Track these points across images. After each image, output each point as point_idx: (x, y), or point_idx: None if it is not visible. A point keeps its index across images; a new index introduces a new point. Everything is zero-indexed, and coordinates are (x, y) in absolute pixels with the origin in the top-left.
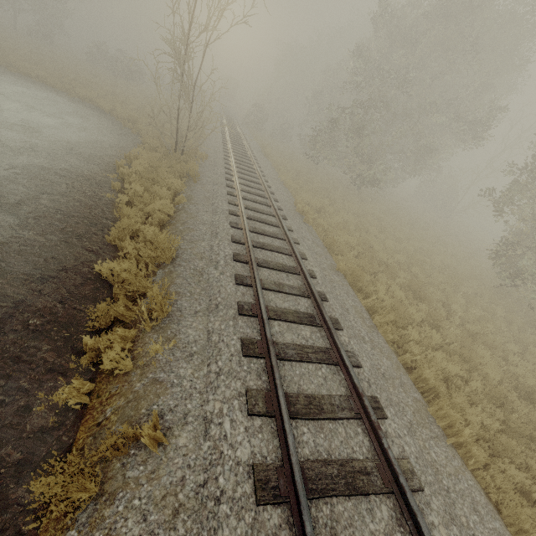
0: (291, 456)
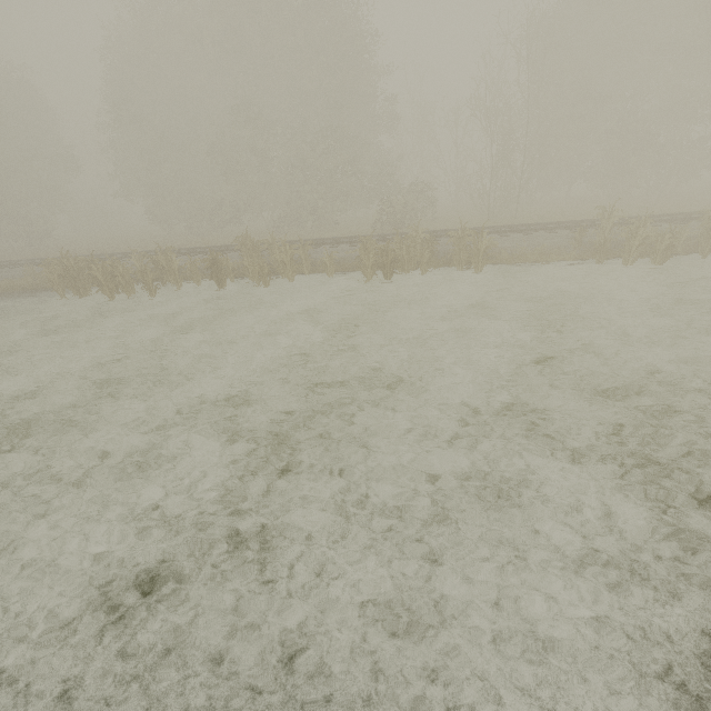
0: (127, 256)
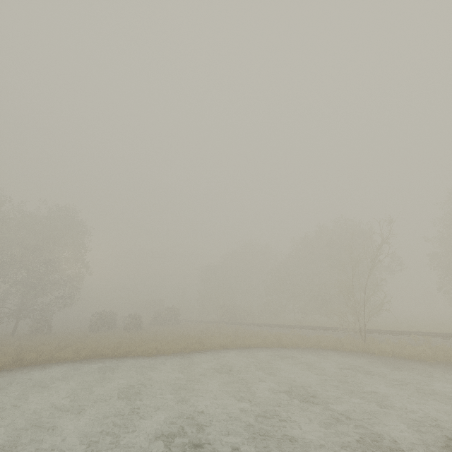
0: None
